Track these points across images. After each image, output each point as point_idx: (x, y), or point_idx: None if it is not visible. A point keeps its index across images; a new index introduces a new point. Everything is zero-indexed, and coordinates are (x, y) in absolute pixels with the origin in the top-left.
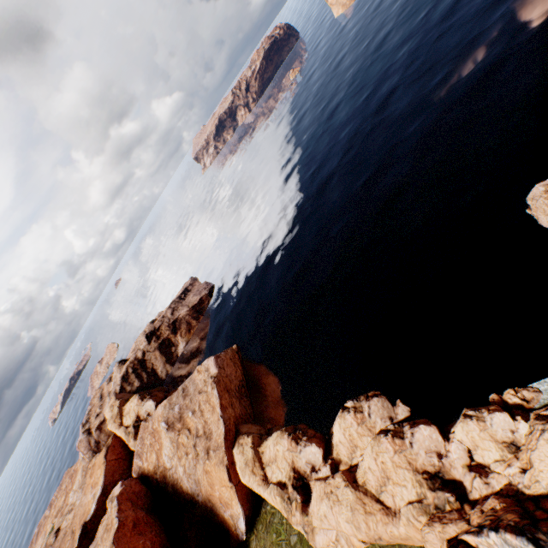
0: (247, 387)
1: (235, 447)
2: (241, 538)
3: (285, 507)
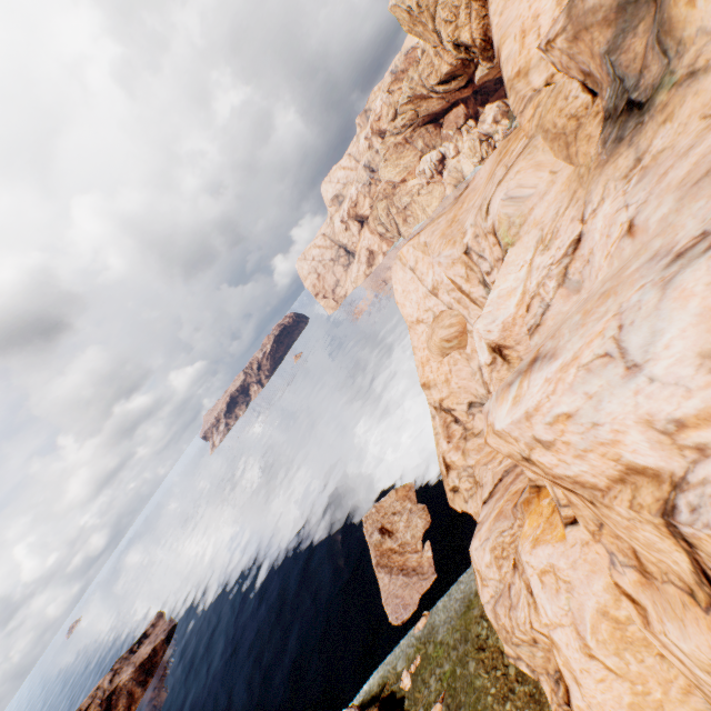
0: None
1: None
2: None
3: None
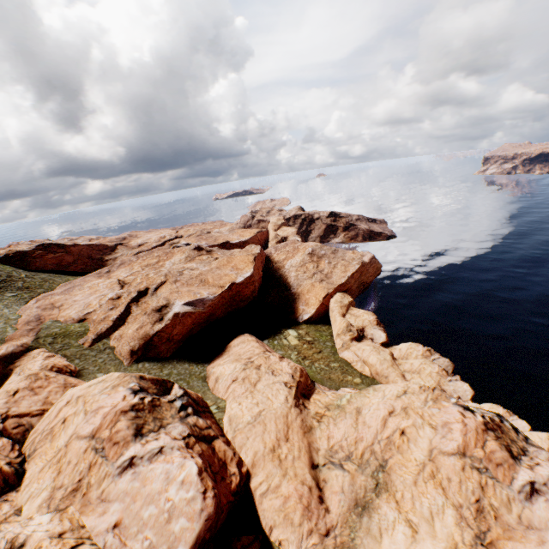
0: (363, 290)
1: (340, 293)
2: (299, 320)
3: (344, 330)
